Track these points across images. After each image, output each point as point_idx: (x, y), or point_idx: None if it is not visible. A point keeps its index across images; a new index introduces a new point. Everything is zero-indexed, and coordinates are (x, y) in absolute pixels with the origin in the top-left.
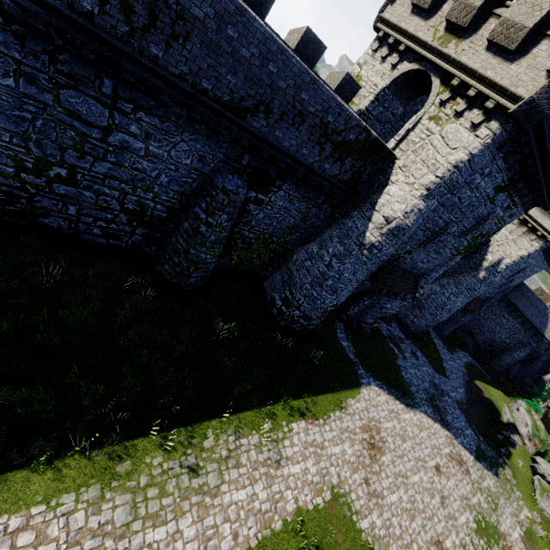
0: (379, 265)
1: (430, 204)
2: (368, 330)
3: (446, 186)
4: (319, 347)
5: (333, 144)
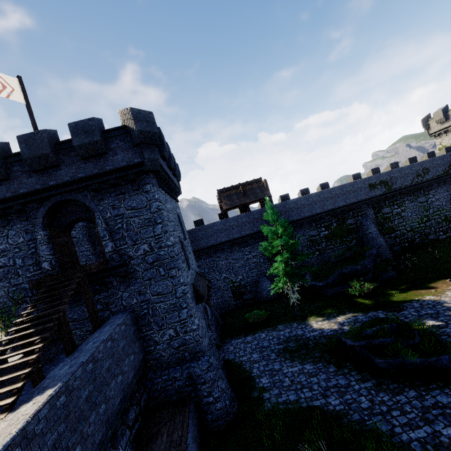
0: None
1: None
2: None
3: None
4: None
5: None
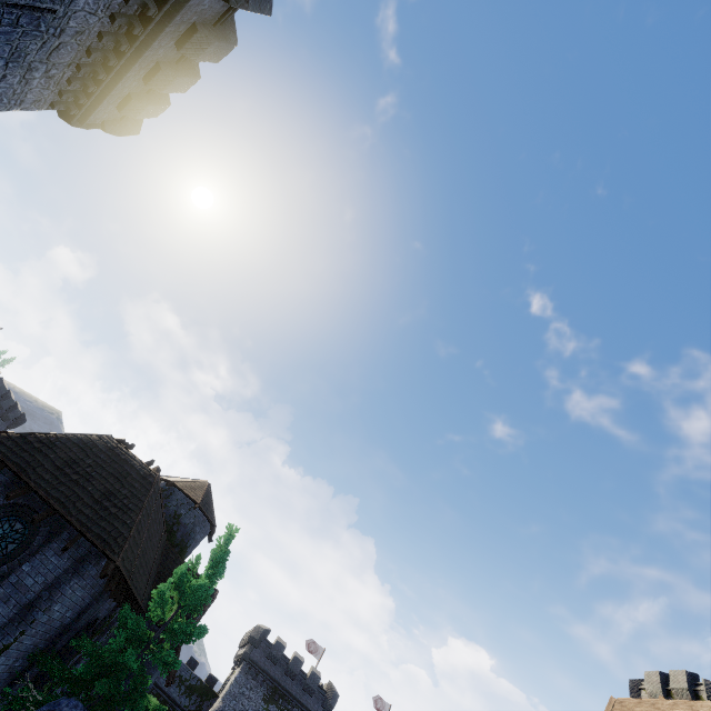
0: None
1: (224, 705)
2: None
3: (230, 694)
4: None
5: (186, 686)
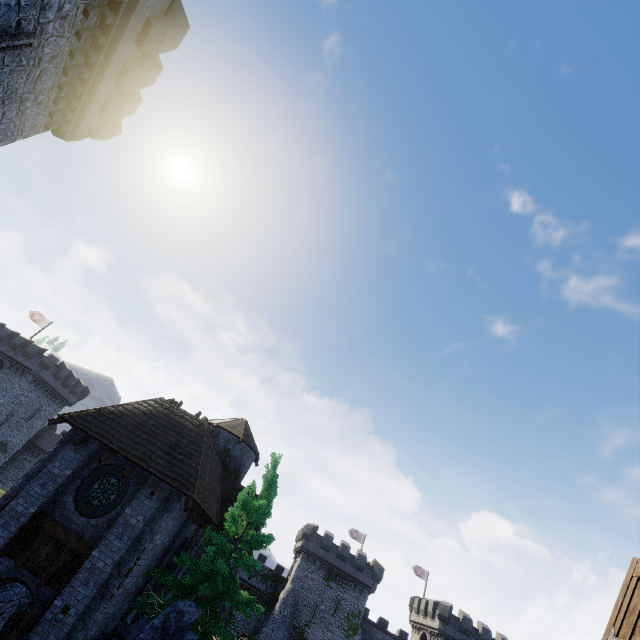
0: (288, 628)
1: (293, 586)
2: None
3: (296, 577)
4: None
5: (261, 576)
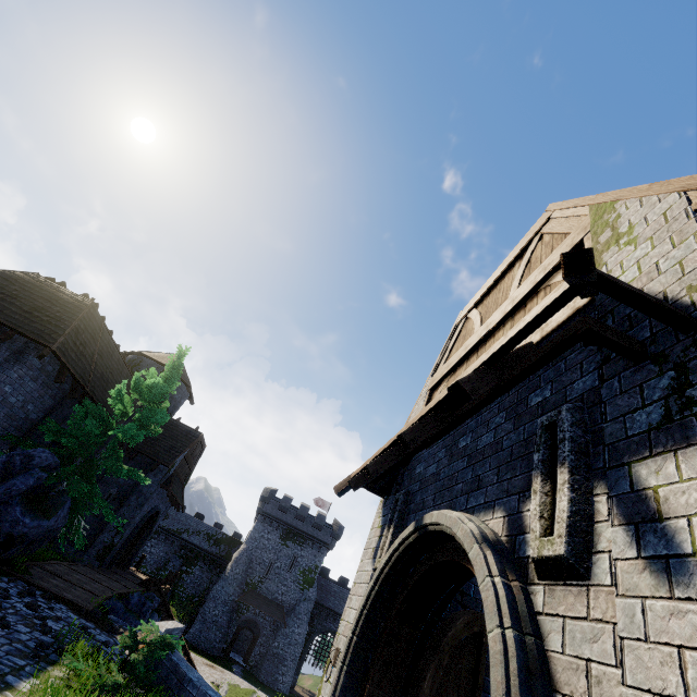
0: (239, 585)
1: (248, 546)
2: (271, 682)
3: (251, 538)
4: (208, 655)
5: (214, 540)
